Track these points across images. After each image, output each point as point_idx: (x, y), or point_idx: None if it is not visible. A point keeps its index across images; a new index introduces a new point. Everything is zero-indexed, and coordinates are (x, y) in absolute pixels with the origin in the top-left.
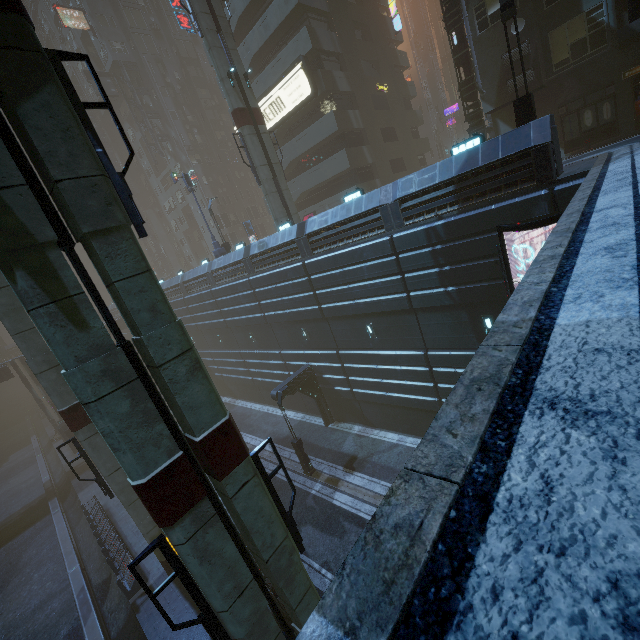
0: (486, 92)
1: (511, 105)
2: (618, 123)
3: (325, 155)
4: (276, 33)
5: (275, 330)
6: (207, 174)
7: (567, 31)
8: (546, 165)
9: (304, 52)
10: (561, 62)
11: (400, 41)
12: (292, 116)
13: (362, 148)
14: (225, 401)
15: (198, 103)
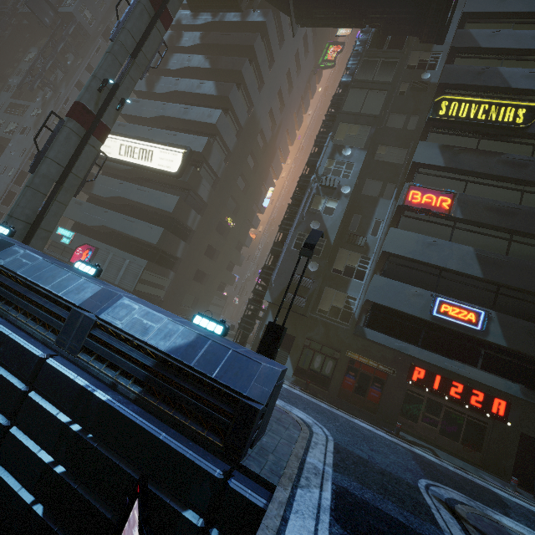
0: (274, 286)
1: (283, 309)
2: (331, 381)
3: (150, 219)
4: (189, 122)
5: None
6: None
7: (335, 295)
8: (244, 433)
9: (194, 149)
10: (323, 310)
11: (262, 212)
12: (151, 171)
13: (181, 241)
14: None
15: None
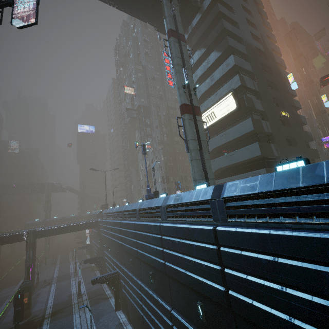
0: None
1: None
2: None
3: (239, 147)
4: (217, 82)
5: (171, 283)
6: (164, 155)
7: None
8: None
9: (234, 87)
10: None
11: (294, 95)
12: (219, 122)
13: (270, 144)
14: (121, 319)
15: (170, 124)
